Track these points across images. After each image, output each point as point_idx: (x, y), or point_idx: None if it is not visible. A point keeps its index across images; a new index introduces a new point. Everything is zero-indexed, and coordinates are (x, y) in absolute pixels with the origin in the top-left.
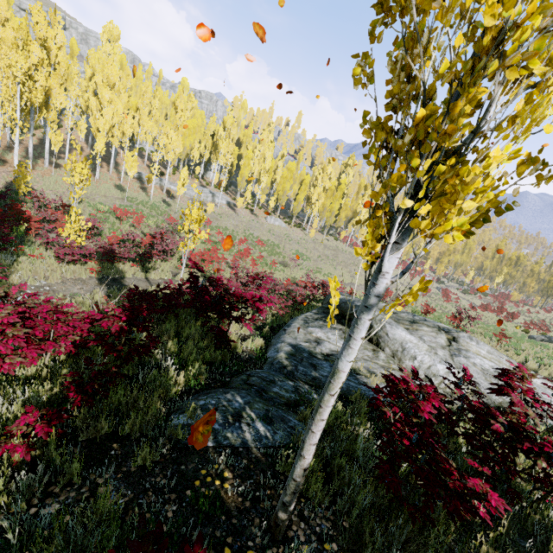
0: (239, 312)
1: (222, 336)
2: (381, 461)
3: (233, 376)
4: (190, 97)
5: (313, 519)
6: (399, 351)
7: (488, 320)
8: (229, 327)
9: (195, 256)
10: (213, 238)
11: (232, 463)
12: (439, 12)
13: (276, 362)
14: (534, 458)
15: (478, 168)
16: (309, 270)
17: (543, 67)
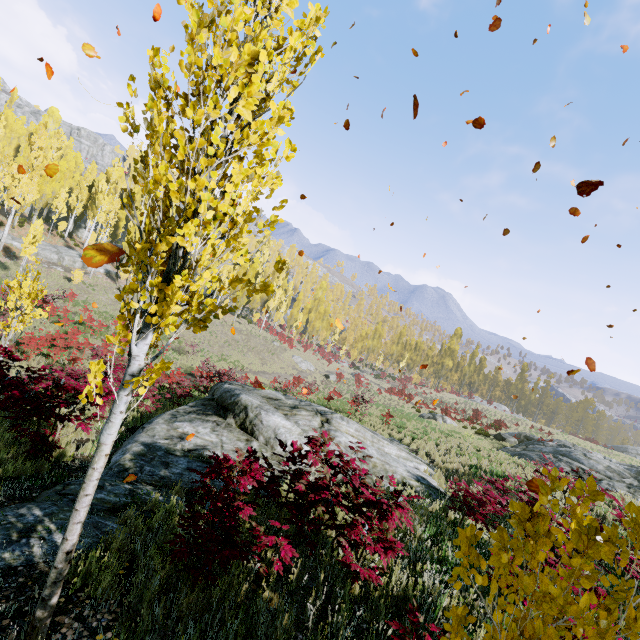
0: (90, 412)
1: (40, 441)
2: (177, 536)
3: (46, 489)
4: (58, 134)
5: (93, 617)
6: (272, 437)
7: (391, 402)
8: (53, 430)
9: (40, 340)
10: (76, 317)
11: (1, 585)
12: (143, 189)
13: (116, 465)
14: (317, 506)
15: (196, 284)
16: (212, 358)
17: (226, 228)
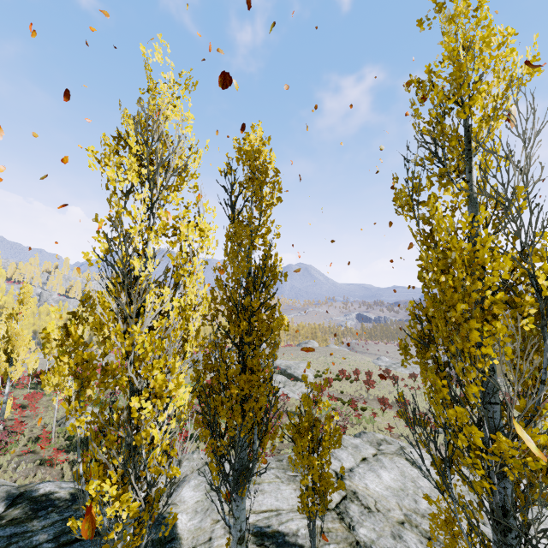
0: None
1: None
2: None
3: None
4: None
5: None
6: None
7: None
8: None
9: None
10: None
11: None
12: None
13: None
14: None
15: None
16: None
17: None
